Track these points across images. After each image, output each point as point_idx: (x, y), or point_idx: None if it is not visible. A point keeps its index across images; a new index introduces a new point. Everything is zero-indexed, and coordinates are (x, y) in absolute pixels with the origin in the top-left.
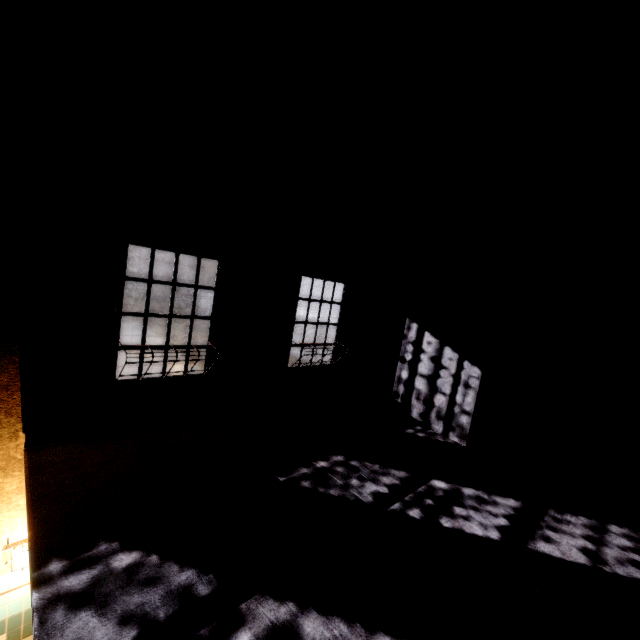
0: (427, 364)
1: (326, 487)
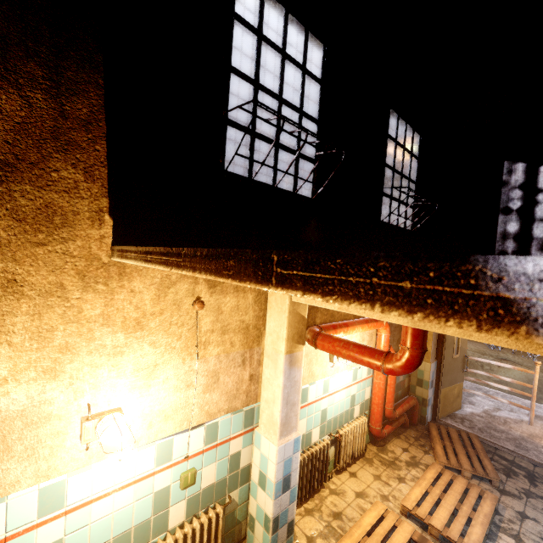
0: None
1: None
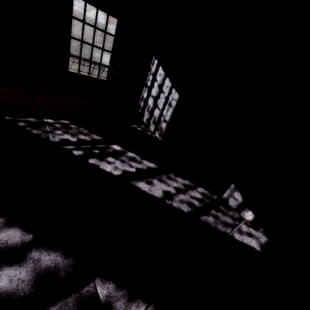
0: (156, 89)
1: (34, 129)
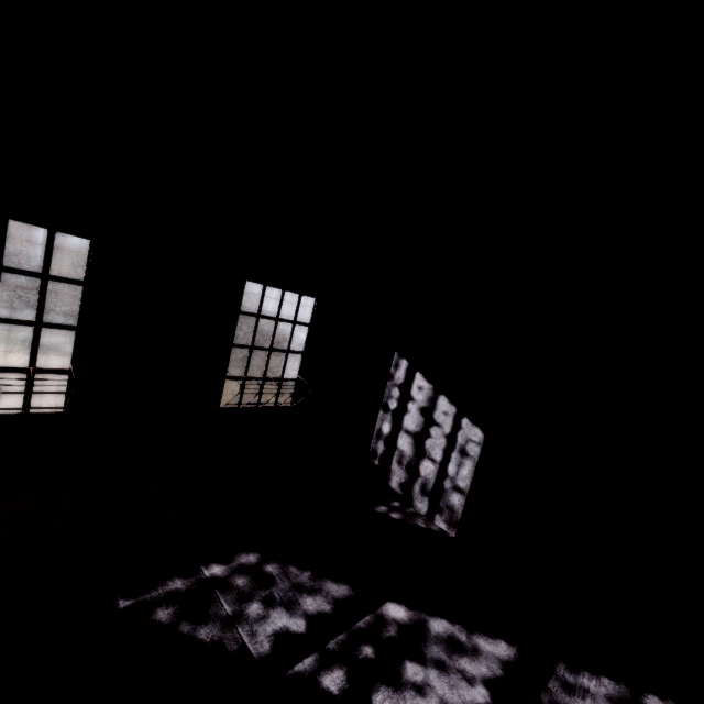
0: (415, 417)
1: (197, 621)
